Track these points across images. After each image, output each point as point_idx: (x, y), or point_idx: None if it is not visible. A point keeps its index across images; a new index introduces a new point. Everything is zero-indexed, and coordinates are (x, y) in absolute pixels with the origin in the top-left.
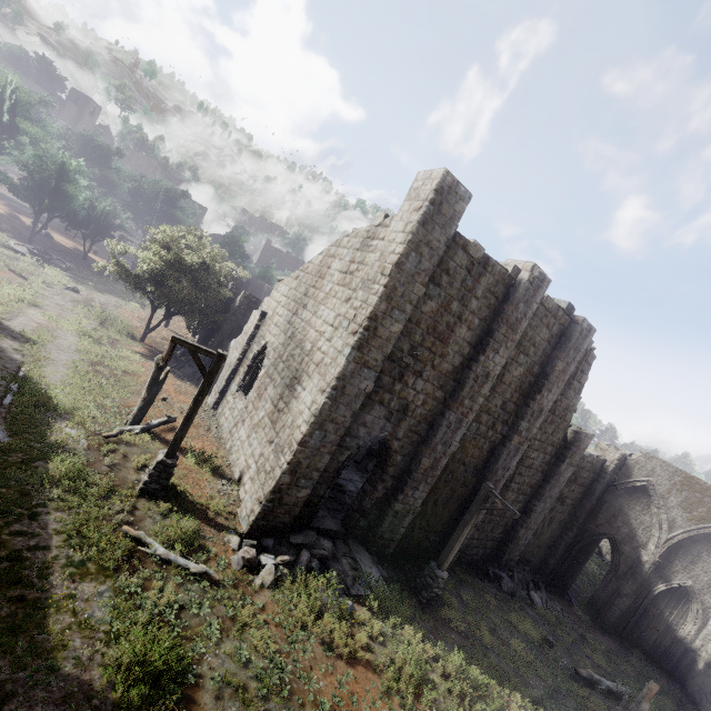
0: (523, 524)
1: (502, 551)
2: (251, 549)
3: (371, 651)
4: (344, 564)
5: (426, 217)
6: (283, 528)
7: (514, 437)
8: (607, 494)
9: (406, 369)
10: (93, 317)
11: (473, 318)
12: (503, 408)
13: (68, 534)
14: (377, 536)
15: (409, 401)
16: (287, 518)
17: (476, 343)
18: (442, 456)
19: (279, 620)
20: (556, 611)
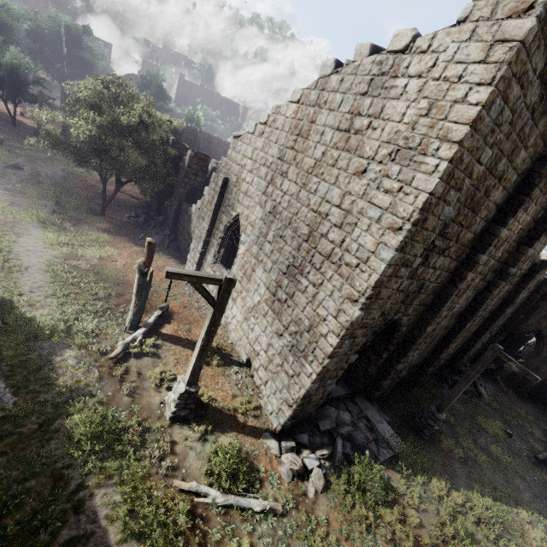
0: (477, 340)
1: (456, 360)
2: (296, 459)
3: (421, 525)
4: (363, 429)
5: (537, 27)
6: (310, 416)
7: (502, 283)
8: (541, 301)
9: (432, 251)
10: (47, 197)
11: (513, 174)
12: (499, 259)
13: (123, 521)
14: (379, 390)
15: (425, 280)
16: (313, 409)
17: (503, 204)
18: (443, 319)
19: (345, 531)
20: (492, 394)
